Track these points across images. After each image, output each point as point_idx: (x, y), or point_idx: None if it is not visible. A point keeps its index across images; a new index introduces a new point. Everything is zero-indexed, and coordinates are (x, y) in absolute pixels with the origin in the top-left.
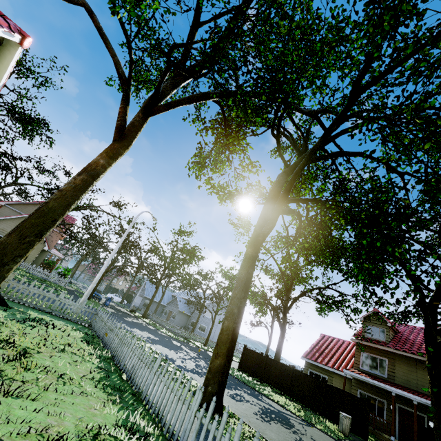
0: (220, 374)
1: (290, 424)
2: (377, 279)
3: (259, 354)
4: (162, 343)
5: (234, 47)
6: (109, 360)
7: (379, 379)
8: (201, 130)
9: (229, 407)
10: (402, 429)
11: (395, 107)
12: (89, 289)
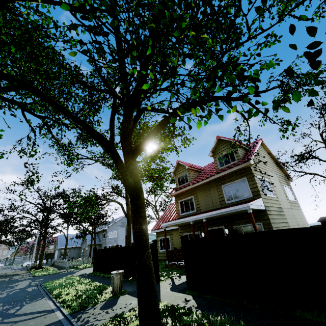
0: None
1: None
2: None
3: (101, 250)
4: None
5: None
6: None
7: (188, 216)
8: None
9: None
10: None
11: None
12: None
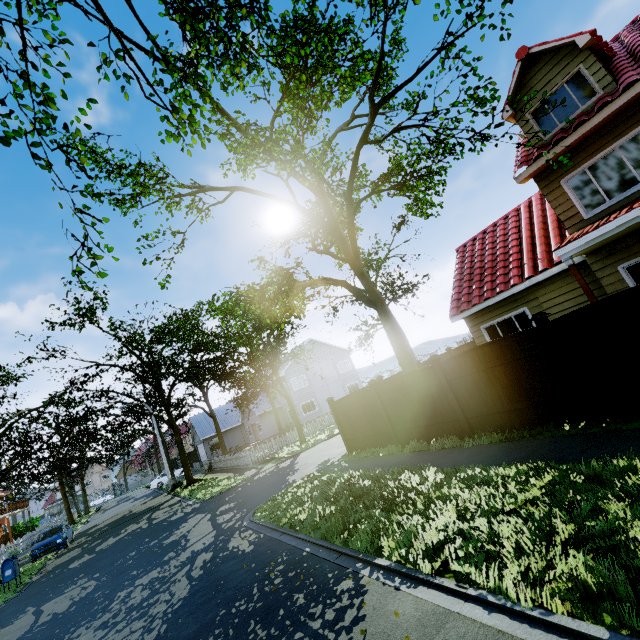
0: None
1: None
2: None
3: (359, 394)
4: (56, 625)
5: None
6: None
7: None
8: None
9: None
10: None
11: None
12: None
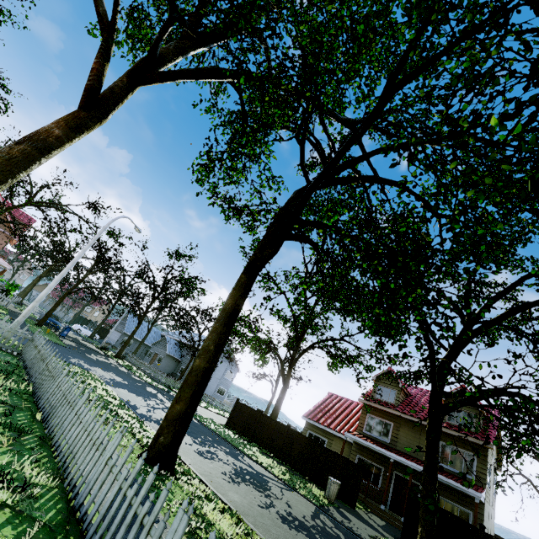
0: (178, 422)
1: (266, 487)
2: (387, 328)
3: (253, 410)
4: (129, 388)
5: (258, 7)
6: (27, 396)
7: (380, 444)
8: (216, 125)
9: (190, 464)
10: (395, 498)
11: (437, 126)
12: (30, 307)
